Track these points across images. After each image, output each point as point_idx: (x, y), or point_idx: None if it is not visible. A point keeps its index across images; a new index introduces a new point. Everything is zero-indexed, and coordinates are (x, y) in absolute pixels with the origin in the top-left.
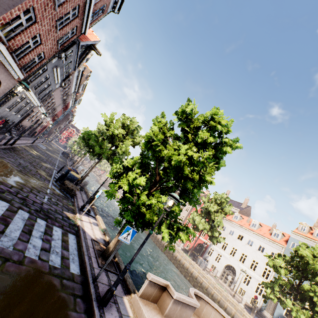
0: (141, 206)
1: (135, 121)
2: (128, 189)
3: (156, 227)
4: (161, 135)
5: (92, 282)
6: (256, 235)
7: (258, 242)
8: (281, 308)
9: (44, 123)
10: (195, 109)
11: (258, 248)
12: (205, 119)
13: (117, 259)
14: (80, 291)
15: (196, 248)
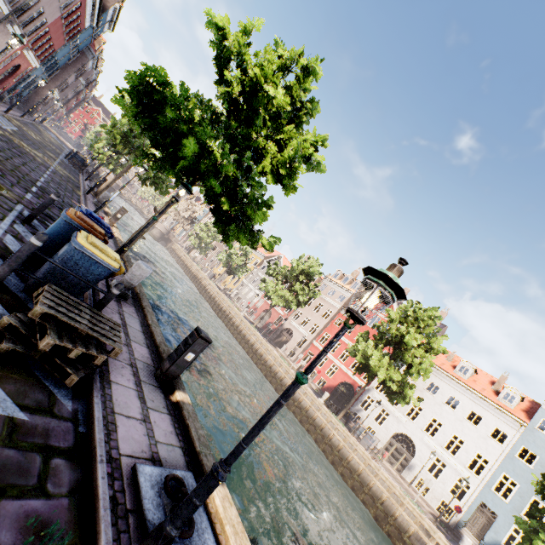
0: None
1: (318, 77)
2: None
3: None
4: None
5: None
6: (467, 391)
7: (470, 404)
8: (500, 531)
9: (8, 52)
10: None
11: (467, 415)
12: None
13: None
14: None
15: (336, 389)
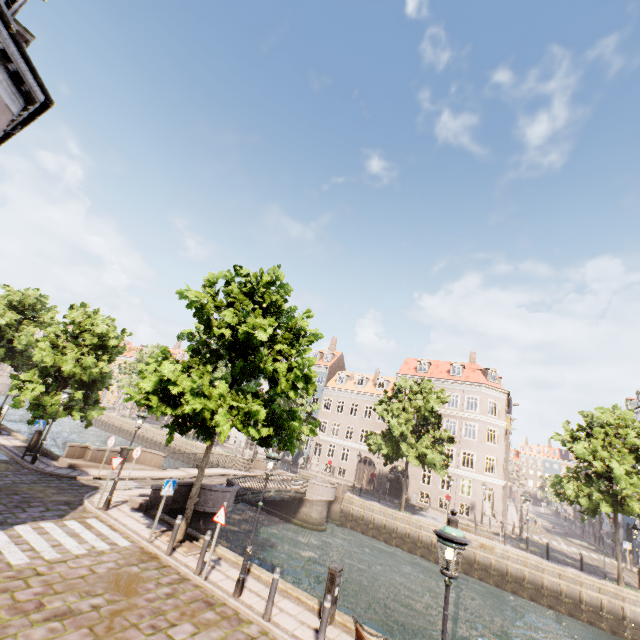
0: (47, 405)
1: (33, 294)
2: (33, 397)
3: (64, 414)
4: (50, 349)
5: (22, 459)
6: None
7: None
8: None
9: None
10: (86, 306)
11: None
12: (88, 325)
13: (45, 450)
14: (14, 463)
15: None
